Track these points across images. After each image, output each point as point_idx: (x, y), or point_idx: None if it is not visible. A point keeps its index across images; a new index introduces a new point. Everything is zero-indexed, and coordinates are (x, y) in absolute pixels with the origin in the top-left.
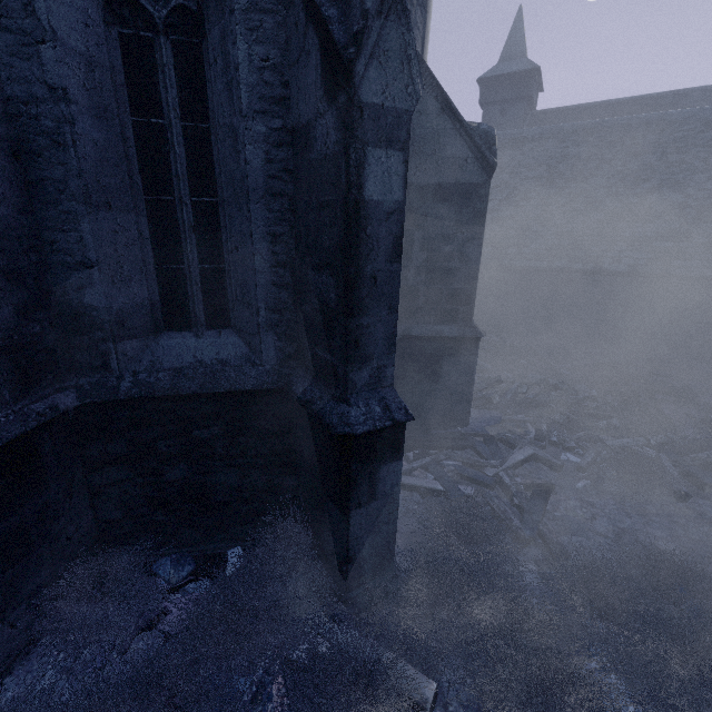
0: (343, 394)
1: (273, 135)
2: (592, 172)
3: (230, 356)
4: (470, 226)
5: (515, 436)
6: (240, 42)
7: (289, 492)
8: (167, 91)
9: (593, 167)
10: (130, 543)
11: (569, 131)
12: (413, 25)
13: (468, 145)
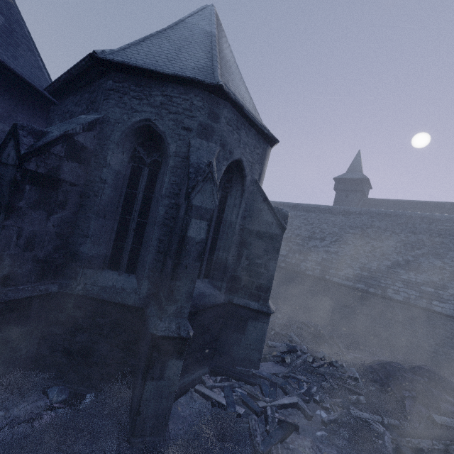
0: (161, 315)
1: (170, 204)
2: (386, 237)
3: (128, 287)
4: (271, 253)
5: (290, 387)
6: (167, 175)
7: (130, 367)
8: (142, 183)
9: (387, 234)
10: (45, 371)
11: (376, 213)
12: (253, 169)
13: (274, 217)
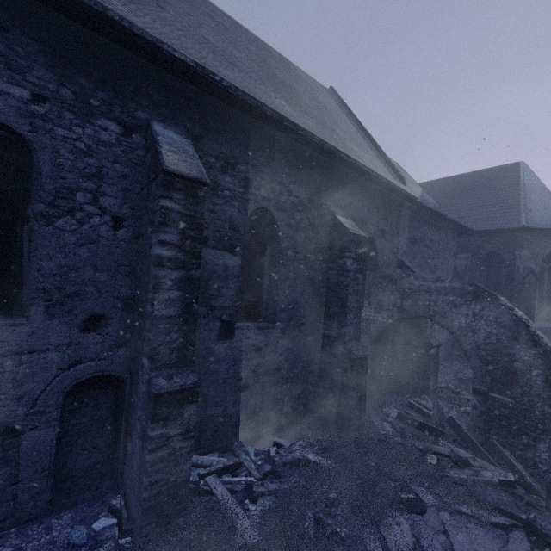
0: None
1: None
2: None
3: None
4: None
5: None
6: None
7: None
8: (545, 278)
9: None
10: None
11: None
12: None
13: None
